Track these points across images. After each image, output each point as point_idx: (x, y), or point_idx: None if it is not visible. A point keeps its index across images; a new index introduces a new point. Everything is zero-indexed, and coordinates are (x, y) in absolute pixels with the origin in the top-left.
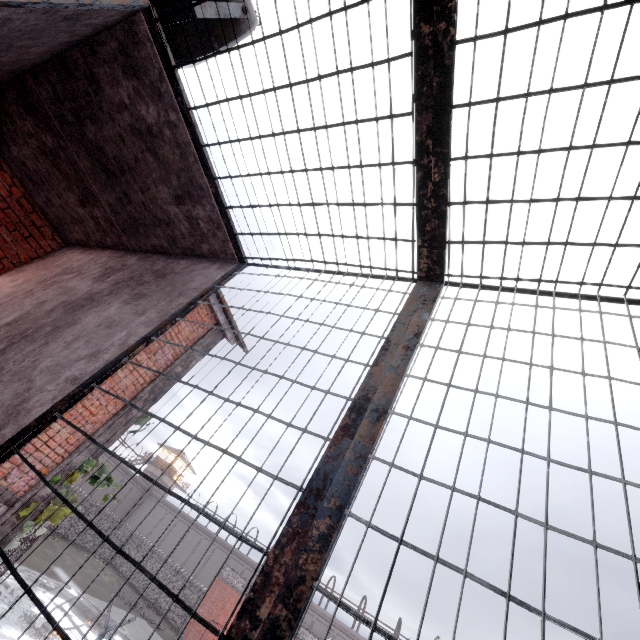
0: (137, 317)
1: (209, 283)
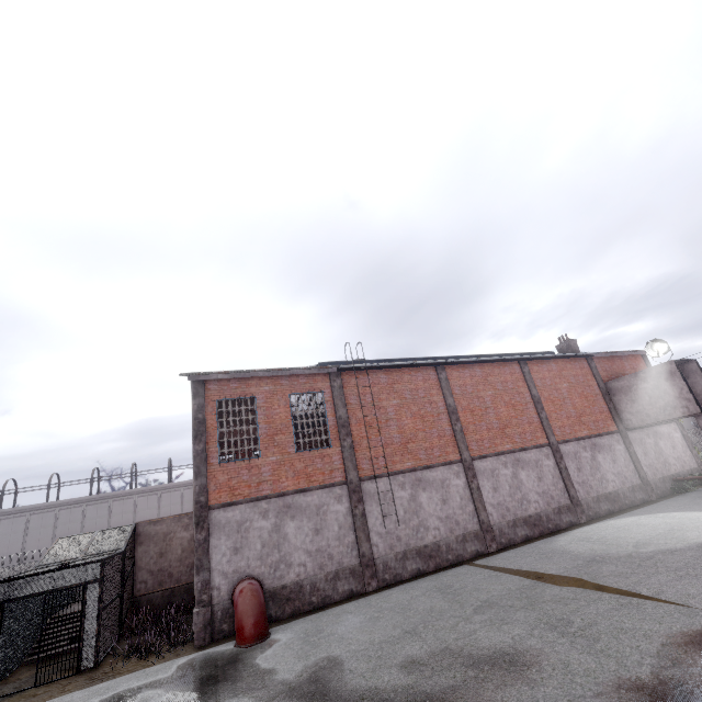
0: (696, 379)
1: (697, 367)
